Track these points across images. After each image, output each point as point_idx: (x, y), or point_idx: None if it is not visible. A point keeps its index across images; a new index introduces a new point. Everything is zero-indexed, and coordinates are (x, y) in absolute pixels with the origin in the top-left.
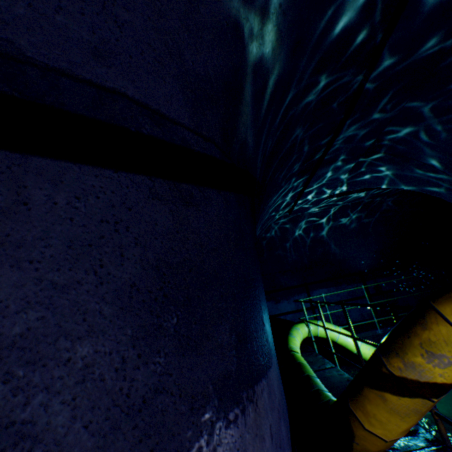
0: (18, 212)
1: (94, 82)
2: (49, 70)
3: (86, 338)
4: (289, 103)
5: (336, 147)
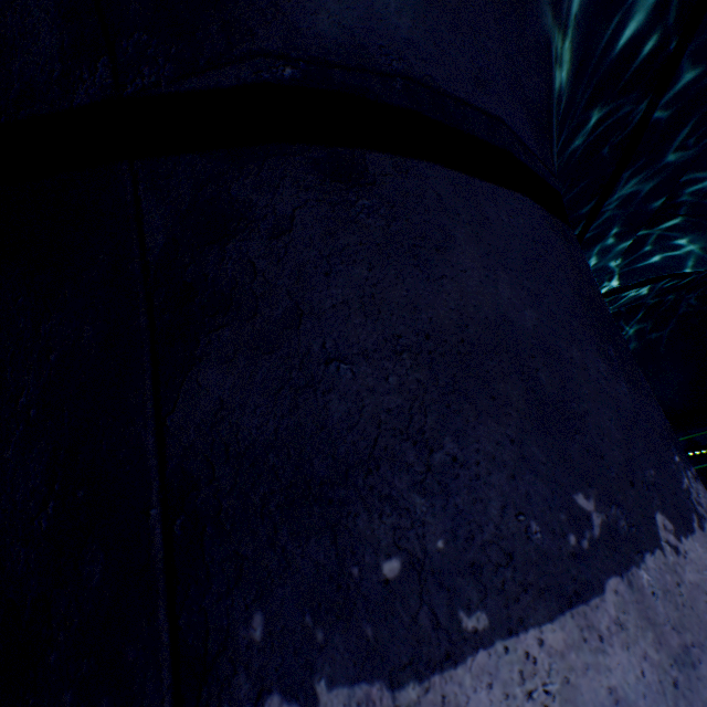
0: (486, 226)
1: (484, 111)
2: (457, 101)
3: (572, 344)
4: (558, 150)
5: (605, 215)
